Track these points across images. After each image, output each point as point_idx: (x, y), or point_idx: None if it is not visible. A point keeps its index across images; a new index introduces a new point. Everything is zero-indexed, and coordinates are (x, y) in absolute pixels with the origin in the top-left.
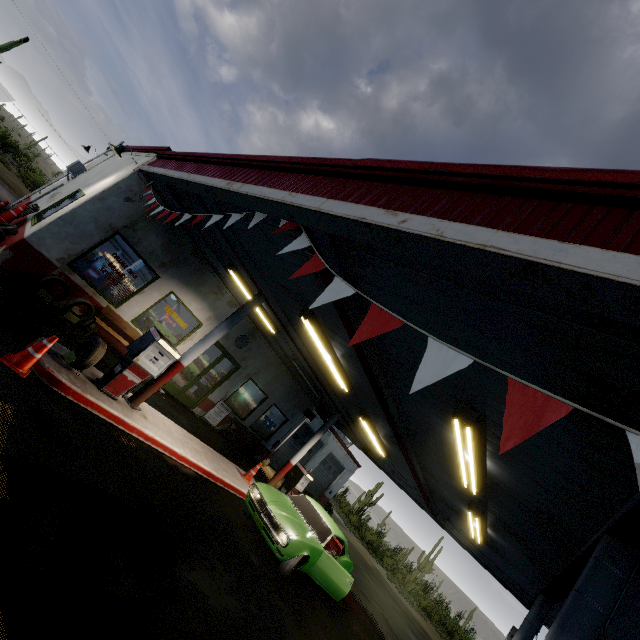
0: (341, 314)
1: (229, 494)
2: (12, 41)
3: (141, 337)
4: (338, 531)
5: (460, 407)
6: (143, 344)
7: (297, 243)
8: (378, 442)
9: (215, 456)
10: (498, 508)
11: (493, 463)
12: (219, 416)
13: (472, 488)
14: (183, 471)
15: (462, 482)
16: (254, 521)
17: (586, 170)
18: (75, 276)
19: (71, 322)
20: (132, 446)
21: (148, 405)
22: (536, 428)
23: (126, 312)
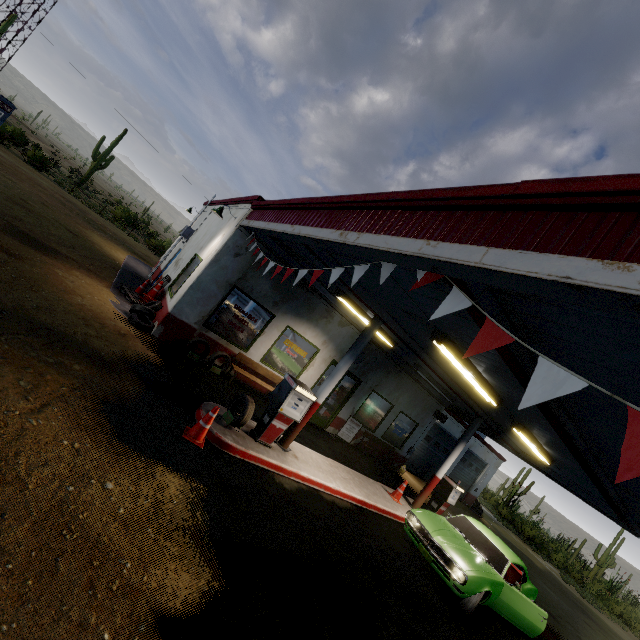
0: (498, 348)
1: (385, 519)
2: (118, 137)
3: (278, 386)
4: (513, 557)
5: None
6: (282, 393)
7: (453, 303)
8: (539, 450)
9: (361, 479)
10: None
11: None
12: (351, 432)
13: None
14: (340, 505)
15: None
16: (416, 546)
17: None
18: (210, 333)
19: (215, 373)
20: (294, 491)
21: (294, 441)
22: None
23: (254, 354)
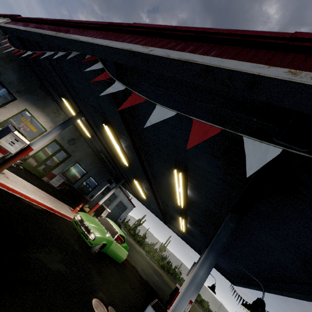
0: (123, 118)
1: (63, 219)
2: None
3: (2, 129)
4: (121, 232)
5: (177, 164)
6: (3, 133)
7: (95, 66)
8: (142, 191)
9: (55, 201)
10: (191, 213)
11: (190, 191)
12: (58, 182)
13: (181, 205)
14: (34, 207)
15: (178, 204)
16: (77, 231)
17: (235, 30)
18: None
19: None
20: None
21: (10, 172)
22: (202, 137)
23: None
